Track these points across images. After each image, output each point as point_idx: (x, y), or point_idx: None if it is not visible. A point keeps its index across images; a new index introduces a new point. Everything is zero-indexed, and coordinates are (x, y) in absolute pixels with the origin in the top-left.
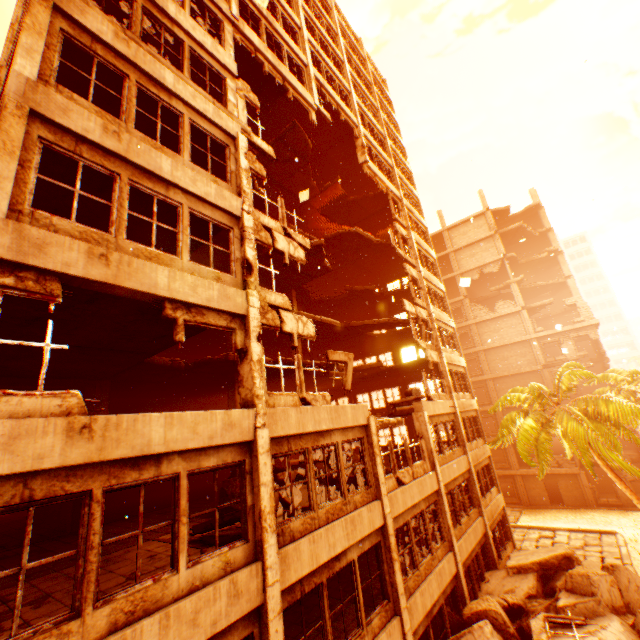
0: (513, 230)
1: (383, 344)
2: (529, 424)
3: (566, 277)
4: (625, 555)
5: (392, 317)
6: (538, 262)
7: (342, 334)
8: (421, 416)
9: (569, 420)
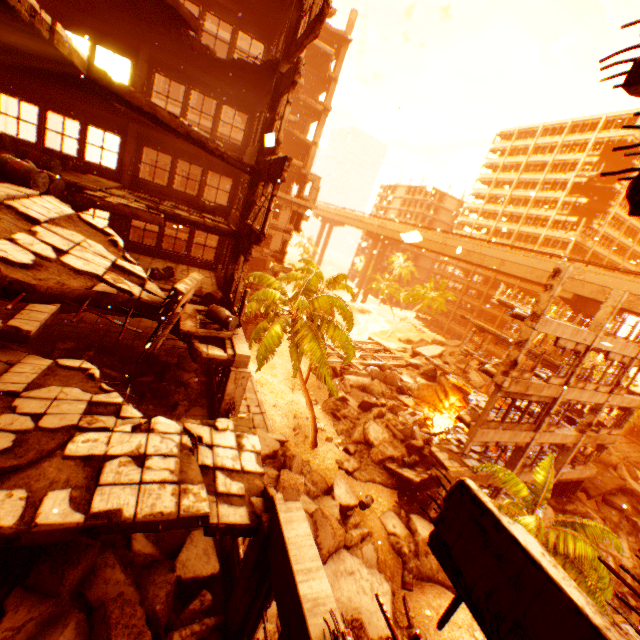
0: (321, 52)
1: (111, 114)
2: (278, 332)
3: (314, 143)
4: (262, 403)
5: (153, 75)
6: (307, 107)
7: (57, 72)
8: (245, 378)
9: (313, 342)
